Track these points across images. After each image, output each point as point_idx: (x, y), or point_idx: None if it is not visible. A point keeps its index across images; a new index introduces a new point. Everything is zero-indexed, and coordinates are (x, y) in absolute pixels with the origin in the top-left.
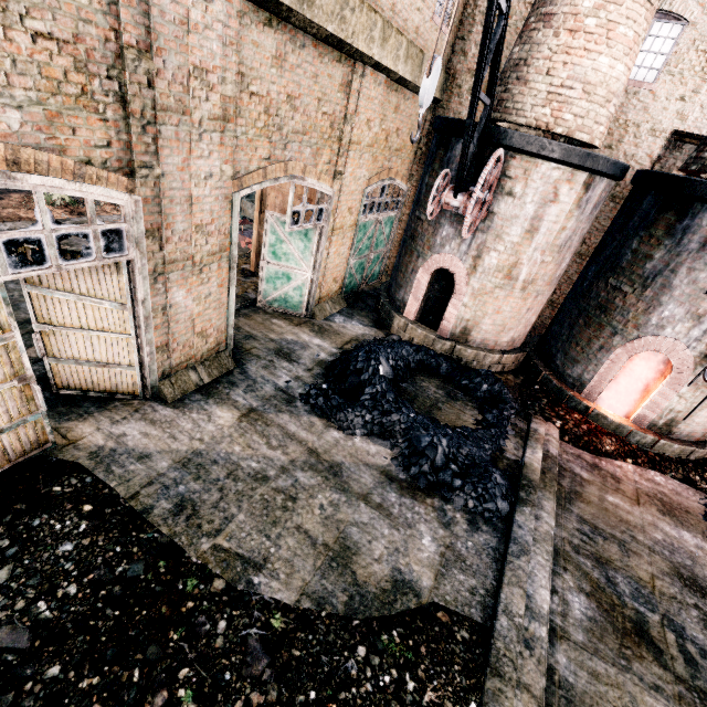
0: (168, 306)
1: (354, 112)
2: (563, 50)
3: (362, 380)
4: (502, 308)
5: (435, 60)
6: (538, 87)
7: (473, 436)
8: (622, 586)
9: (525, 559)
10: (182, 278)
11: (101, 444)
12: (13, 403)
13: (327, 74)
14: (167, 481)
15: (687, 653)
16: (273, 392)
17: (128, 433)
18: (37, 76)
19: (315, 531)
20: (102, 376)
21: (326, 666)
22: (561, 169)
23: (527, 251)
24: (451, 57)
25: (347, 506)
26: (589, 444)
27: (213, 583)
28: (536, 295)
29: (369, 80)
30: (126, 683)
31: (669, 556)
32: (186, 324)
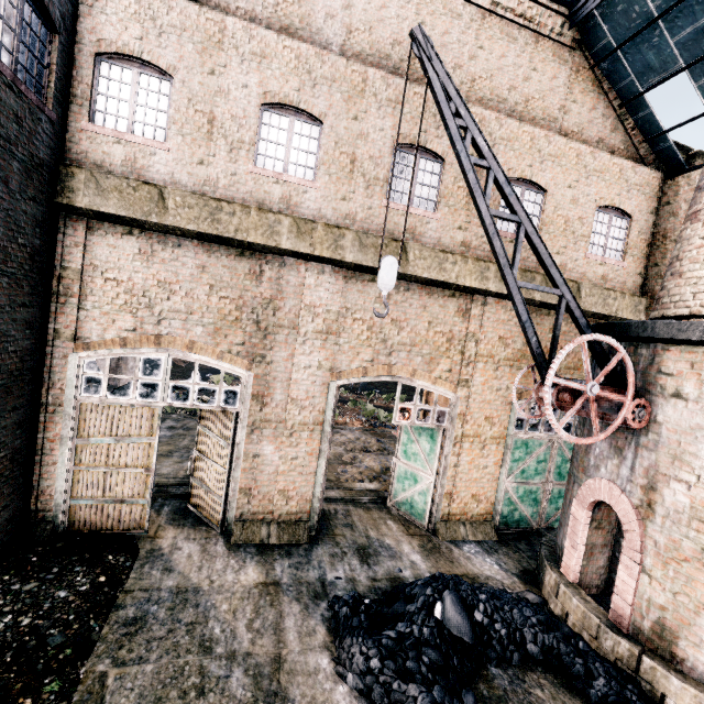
0: (257, 455)
1: (478, 331)
2: None
3: (406, 611)
4: None
5: (383, 258)
6: (697, 275)
7: None
8: None
9: None
10: (273, 436)
11: (163, 547)
12: (138, 485)
13: (438, 305)
14: (155, 595)
15: None
16: (312, 579)
17: (183, 549)
18: (216, 313)
19: None
20: (209, 501)
21: None
22: None
23: None
24: (645, 283)
25: None
26: None
27: (60, 703)
28: None
29: (494, 306)
30: None
31: None
32: (270, 476)
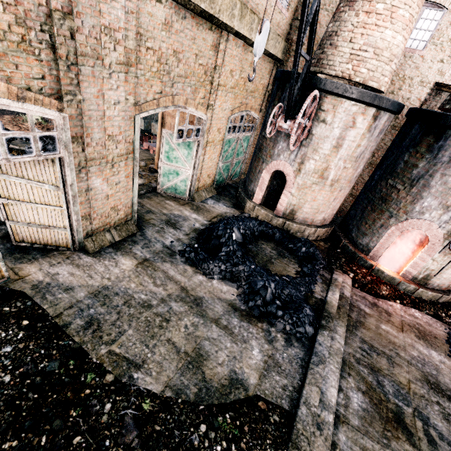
0: (89, 189)
1: (221, 64)
2: (361, 25)
3: (221, 242)
4: (317, 198)
5: (264, 22)
6: (344, 50)
7: (293, 282)
8: (387, 387)
9: (322, 367)
10: (99, 171)
11: (40, 279)
12: None
13: (202, 38)
14: (82, 305)
15: (430, 436)
16: (161, 248)
17: (60, 273)
18: None
19: (180, 343)
20: (45, 234)
21: (177, 438)
22: (358, 105)
23: (334, 160)
24: (289, 32)
25: (203, 326)
26: (371, 290)
27: (106, 377)
28: (340, 189)
29: (232, 43)
30: (36, 446)
31: (421, 367)
32: (102, 201)
